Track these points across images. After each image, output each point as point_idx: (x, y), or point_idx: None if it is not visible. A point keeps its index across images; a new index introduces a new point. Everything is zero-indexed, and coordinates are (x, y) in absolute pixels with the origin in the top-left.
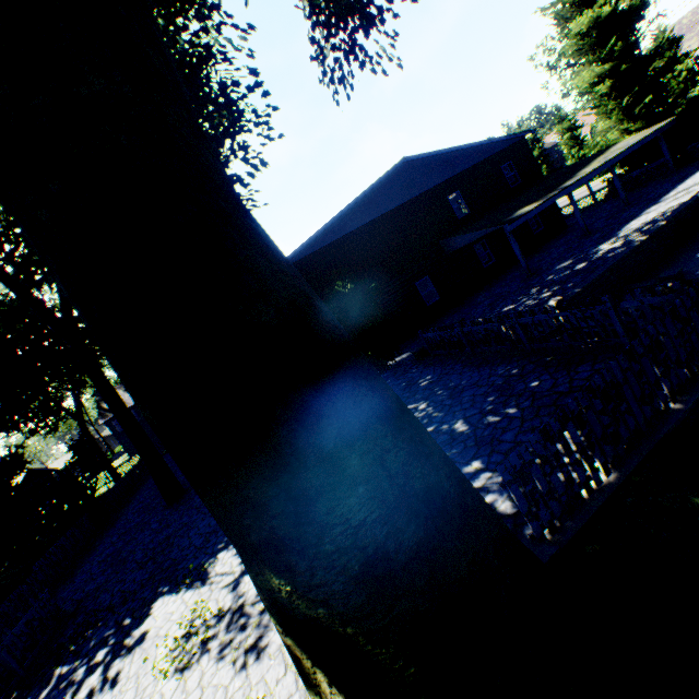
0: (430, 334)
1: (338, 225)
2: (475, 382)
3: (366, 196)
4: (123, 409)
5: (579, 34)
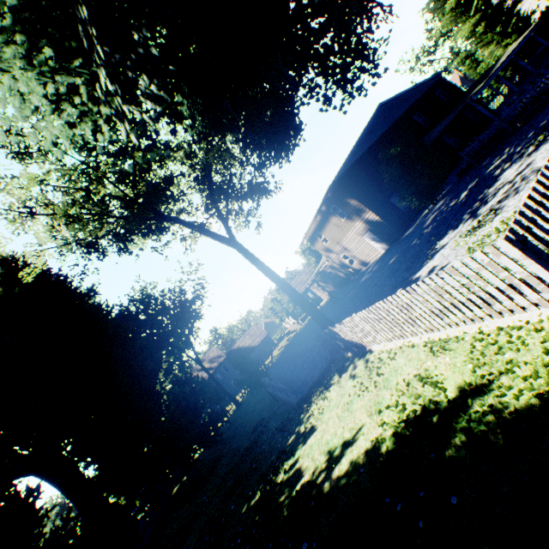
0: (470, 146)
1: (357, 148)
2: (536, 118)
3: (366, 130)
4: (280, 277)
5: (450, 11)
